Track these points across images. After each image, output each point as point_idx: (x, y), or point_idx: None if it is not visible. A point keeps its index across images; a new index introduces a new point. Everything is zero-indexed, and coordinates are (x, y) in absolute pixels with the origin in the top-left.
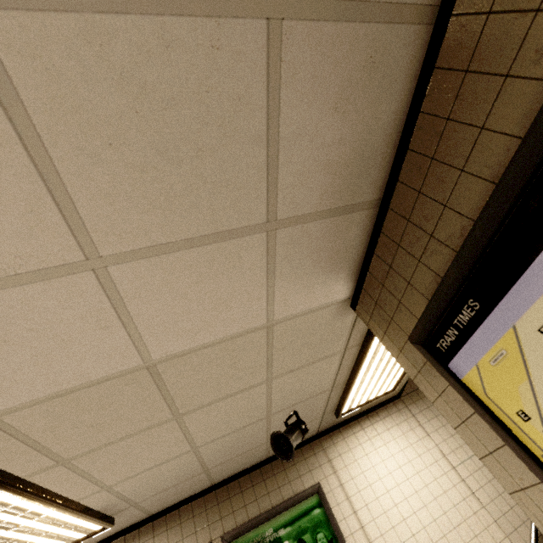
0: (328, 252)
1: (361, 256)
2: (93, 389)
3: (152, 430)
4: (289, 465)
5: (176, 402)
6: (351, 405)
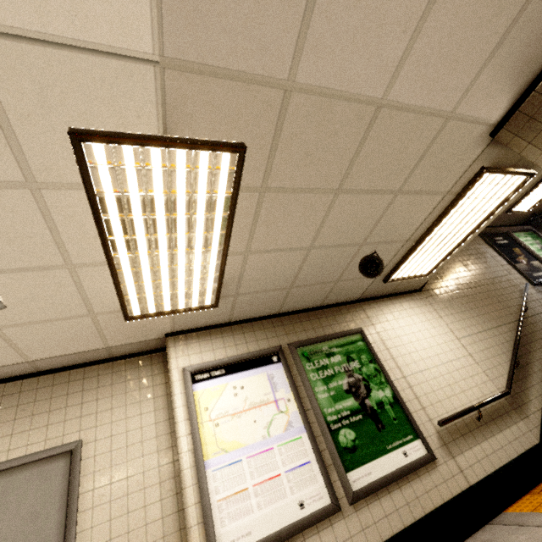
0: (529, 53)
1: (534, 76)
2: (343, 105)
3: (318, 196)
4: (337, 314)
5: (351, 170)
6: (399, 275)
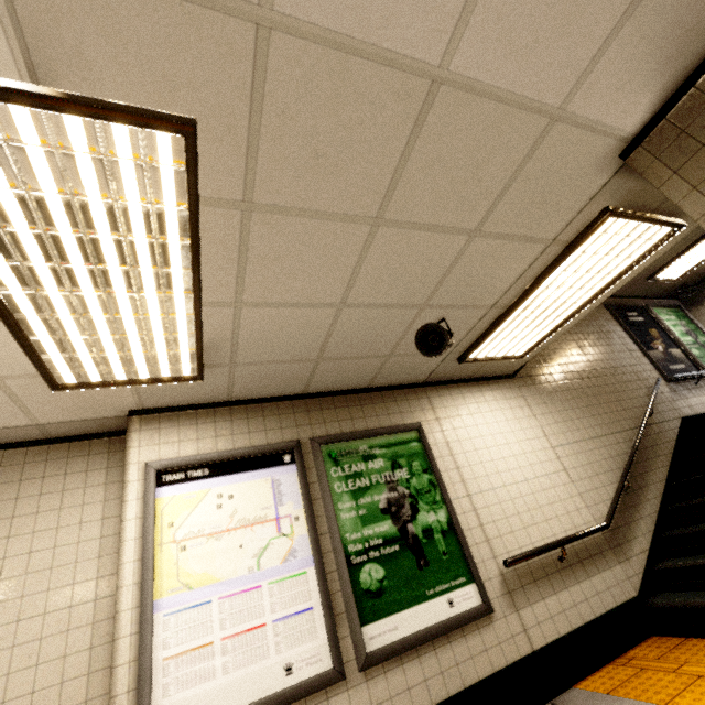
0: (693, 16)
1: (698, 62)
2: (372, 70)
3: (344, 226)
4: (390, 400)
5: (396, 189)
6: (481, 354)
